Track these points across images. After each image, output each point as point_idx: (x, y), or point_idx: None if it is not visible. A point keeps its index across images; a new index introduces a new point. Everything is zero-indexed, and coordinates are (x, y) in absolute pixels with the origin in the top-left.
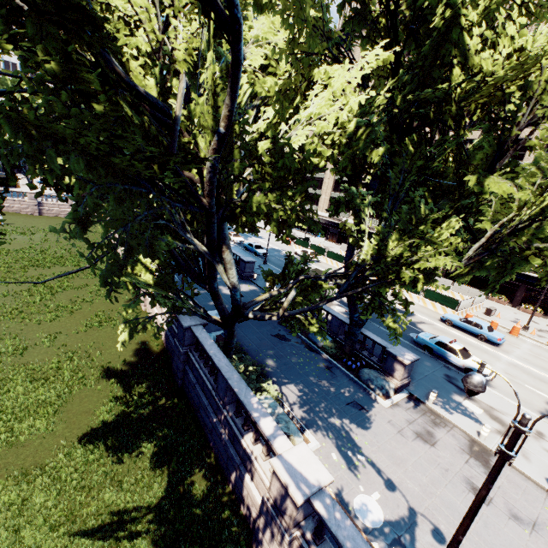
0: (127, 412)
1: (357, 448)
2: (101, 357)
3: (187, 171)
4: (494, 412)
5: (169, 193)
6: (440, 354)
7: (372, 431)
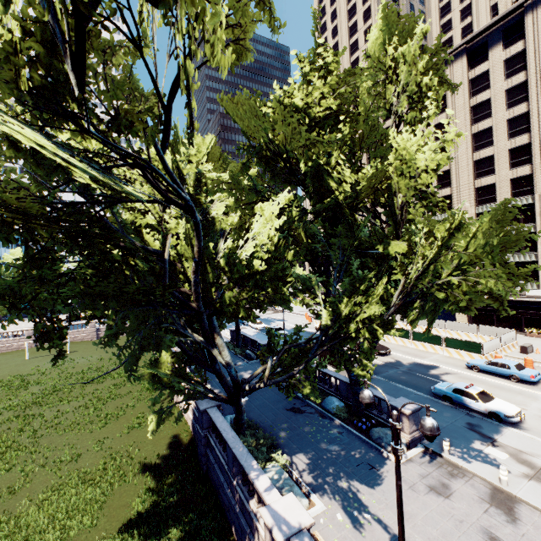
0: (158, 501)
1: (364, 507)
2: (139, 454)
3: (182, 287)
4: (522, 455)
5: (167, 305)
6: (460, 401)
7: (381, 489)
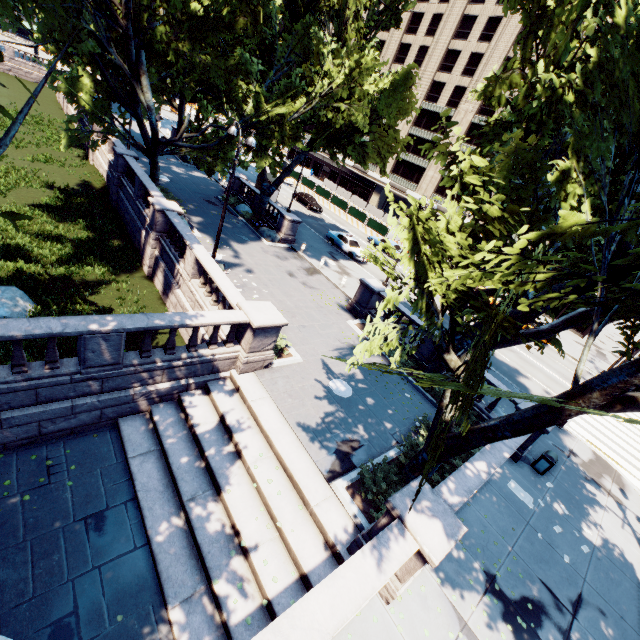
0: (66, 206)
1: (227, 245)
2: (47, 179)
3: None
4: (345, 268)
5: (91, 1)
6: (338, 243)
7: (245, 246)
